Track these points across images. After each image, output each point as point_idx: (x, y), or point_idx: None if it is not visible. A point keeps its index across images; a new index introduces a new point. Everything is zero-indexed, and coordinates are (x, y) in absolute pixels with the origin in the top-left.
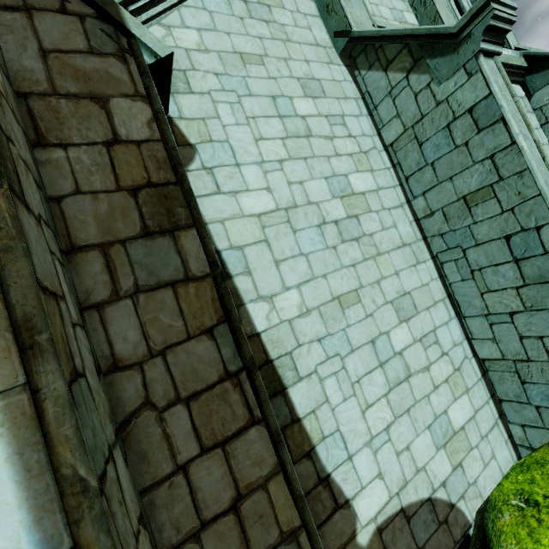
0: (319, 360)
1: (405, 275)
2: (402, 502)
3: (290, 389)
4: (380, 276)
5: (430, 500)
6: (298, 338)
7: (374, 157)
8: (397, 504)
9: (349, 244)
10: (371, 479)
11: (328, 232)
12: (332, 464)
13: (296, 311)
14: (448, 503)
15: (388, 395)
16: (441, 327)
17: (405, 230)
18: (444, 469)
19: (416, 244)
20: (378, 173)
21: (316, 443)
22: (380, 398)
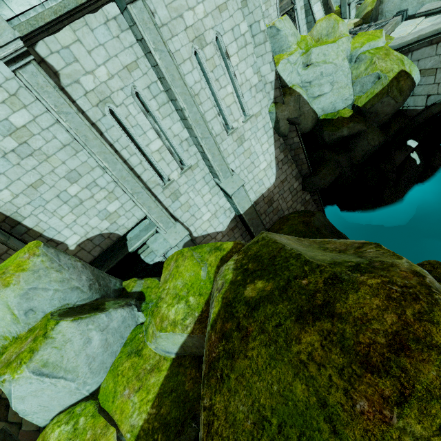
0: (32, 210)
1: (69, 162)
2: (87, 237)
3: (22, 222)
4: (53, 168)
5: (100, 234)
6: (17, 206)
7: (23, 95)
8: (85, 238)
9: (27, 159)
10: (71, 235)
11: (11, 158)
12: (52, 236)
13: (11, 197)
14: (109, 233)
15: (72, 211)
16: (99, 178)
17: (63, 137)
18: (106, 225)
19: (74, 142)
20: (31, 106)
21: (42, 233)
22: (68, 213)
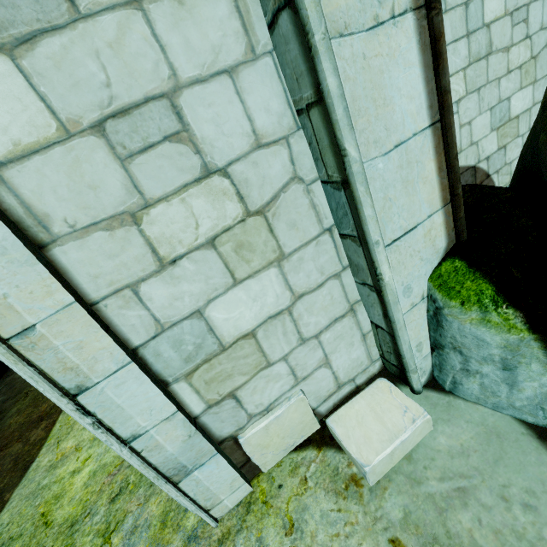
0: None
1: None
2: None
3: None
4: None
5: (474, 168)
6: None
7: None
8: None
9: None
10: None
11: None
12: None
13: None
14: (486, 173)
15: (466, 70)
16: (536, 2)
17: None
18: (492, 148)
19: None
20: None
21: None
22: (459, 71)
